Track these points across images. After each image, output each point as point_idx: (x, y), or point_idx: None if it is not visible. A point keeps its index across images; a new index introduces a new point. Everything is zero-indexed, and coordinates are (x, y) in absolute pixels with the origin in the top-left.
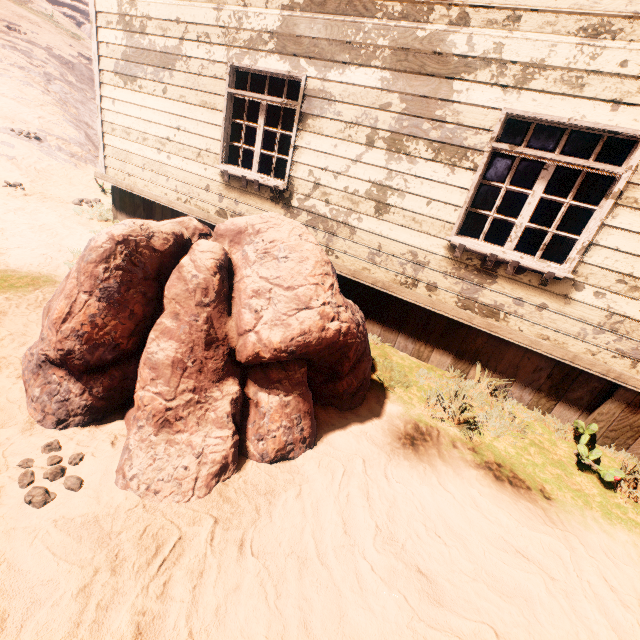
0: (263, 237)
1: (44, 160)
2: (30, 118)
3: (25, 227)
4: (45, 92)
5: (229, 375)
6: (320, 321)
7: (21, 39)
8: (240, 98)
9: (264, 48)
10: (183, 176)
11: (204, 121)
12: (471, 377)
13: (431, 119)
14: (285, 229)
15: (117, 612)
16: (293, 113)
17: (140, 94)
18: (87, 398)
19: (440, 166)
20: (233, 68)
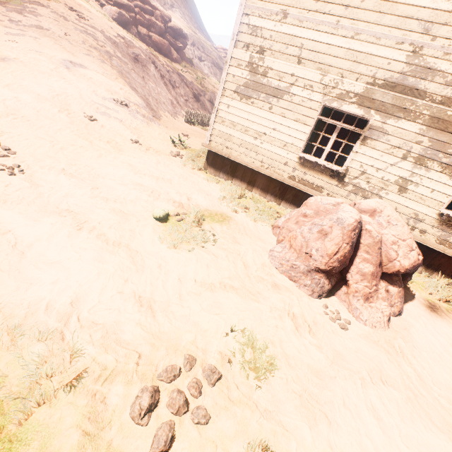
0: (384, 214)
1: (134, 121)
2: (117, 90)
3: (177, 177)
4: (112, 67)
5: (380, 278)
6: (417, 256)
7: (87, 25)
8: (320, 120)
9: (349, 100)
10: (269, 154)
11: (295, 129)
12: (433, 277)
13: (444, 153)
14: (389, 209)
15: (403, 367)
16: (355, 133)
17: (250, 106)
18: (329, 286)
19: (443, 175)
20: (323, 105)
